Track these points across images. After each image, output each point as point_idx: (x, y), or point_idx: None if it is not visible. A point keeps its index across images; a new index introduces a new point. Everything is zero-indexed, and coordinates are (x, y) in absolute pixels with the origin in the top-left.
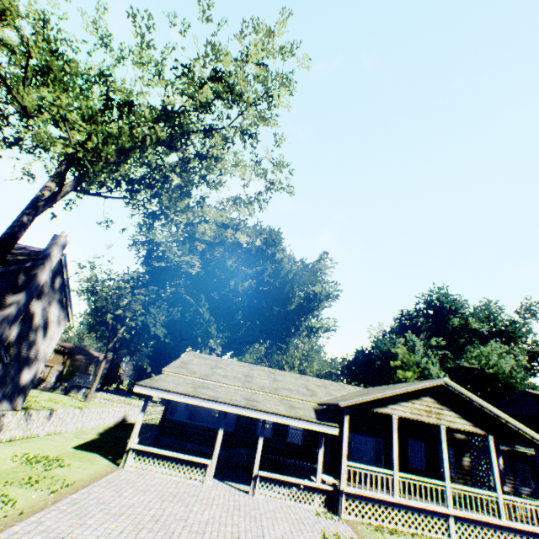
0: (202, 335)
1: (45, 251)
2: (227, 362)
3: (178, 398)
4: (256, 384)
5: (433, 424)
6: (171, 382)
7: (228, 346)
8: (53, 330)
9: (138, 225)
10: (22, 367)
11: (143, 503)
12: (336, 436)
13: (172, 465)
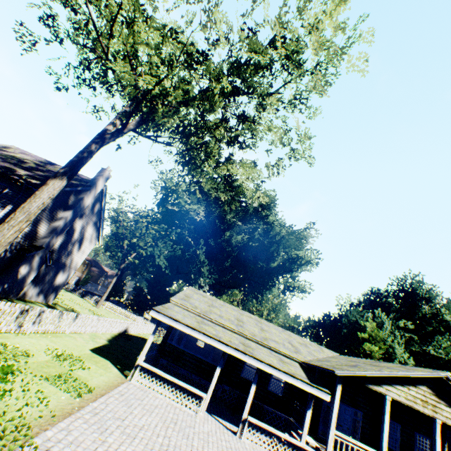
0: (195, 273)
1: (92, 180)
2: (221, 303)
3: (185, 330)
4: (247, 330)
5: (425, 414)
6: (178, 313)
7: (213, 286)
8: (86, 245)
9: (161, 172)
10: (58, 271)
11: (151, 426)
12: (316, 397)
13: (171, 389)
